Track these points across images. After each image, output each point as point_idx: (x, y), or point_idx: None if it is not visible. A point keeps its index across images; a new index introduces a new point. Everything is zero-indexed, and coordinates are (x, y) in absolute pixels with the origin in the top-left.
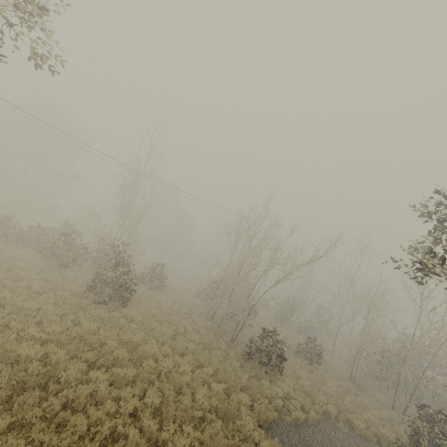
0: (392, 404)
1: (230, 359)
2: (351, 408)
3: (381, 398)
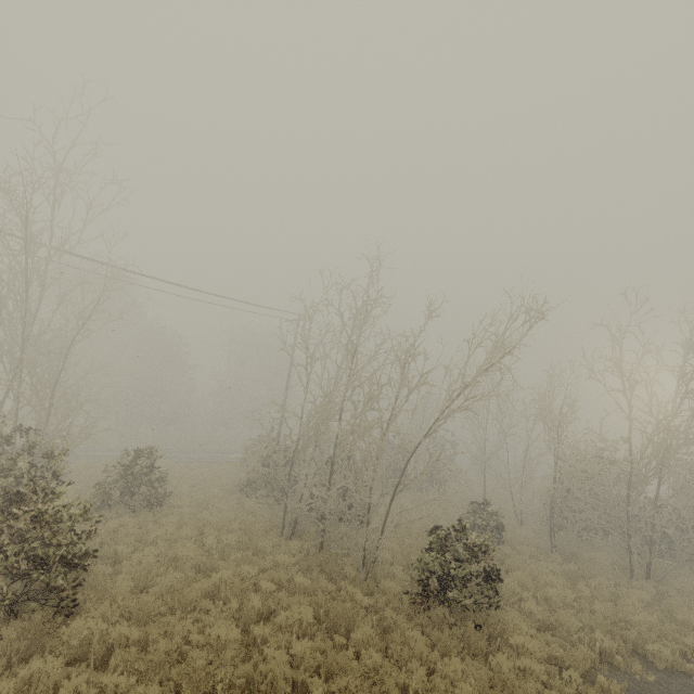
0: (630, 567)
1: (394, 628)
2: (609, 613)
3: (604, 562)
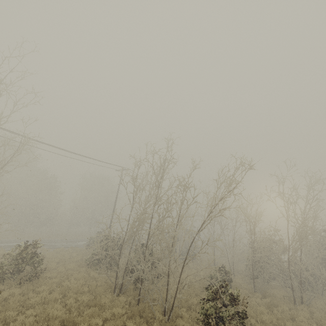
0: (293, 297)
1: None
2: None
3: (280, 295)
